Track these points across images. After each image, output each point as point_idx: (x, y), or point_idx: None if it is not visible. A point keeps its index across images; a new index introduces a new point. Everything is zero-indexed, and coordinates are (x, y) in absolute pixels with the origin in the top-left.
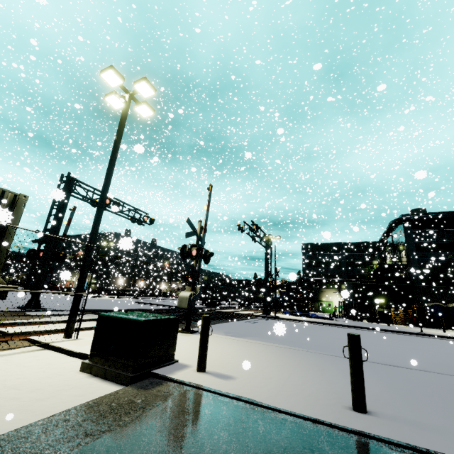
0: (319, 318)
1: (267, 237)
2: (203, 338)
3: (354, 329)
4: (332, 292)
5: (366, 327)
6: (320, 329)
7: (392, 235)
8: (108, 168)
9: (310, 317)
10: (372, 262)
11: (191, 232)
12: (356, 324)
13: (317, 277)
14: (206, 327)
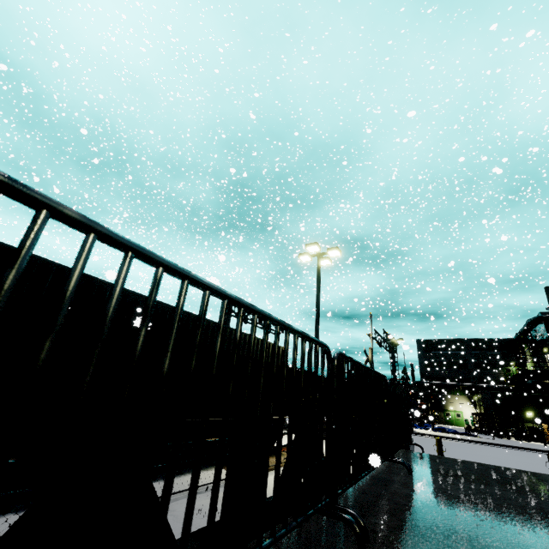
0: (460, 434)
1: (395, 344)
2: (441, 454)
3: (507, 448)
4: (460, 400)
5: (520, 446)
6: (472, 447)
7: (531, 333)
8: (316, 316)
9: (448, 432)
10: (507, 364)
11: (367, 359)
12: (507, 443)
13: (439, 381)
14: (441, 446)
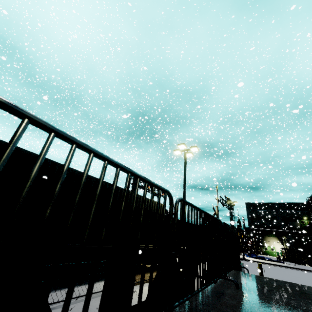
0: (273, 261)
1: (232, 204)
2: (261, 273)
3: (304, 271)
4: (273, 240)
5: None
6: (282, 270)
7: None
8: (183, 186)
9: (266, 260)
10: (302, 218)
11: (214, 213)
12: (303, 267)
13: (260, 228)
14: (261, 268)
